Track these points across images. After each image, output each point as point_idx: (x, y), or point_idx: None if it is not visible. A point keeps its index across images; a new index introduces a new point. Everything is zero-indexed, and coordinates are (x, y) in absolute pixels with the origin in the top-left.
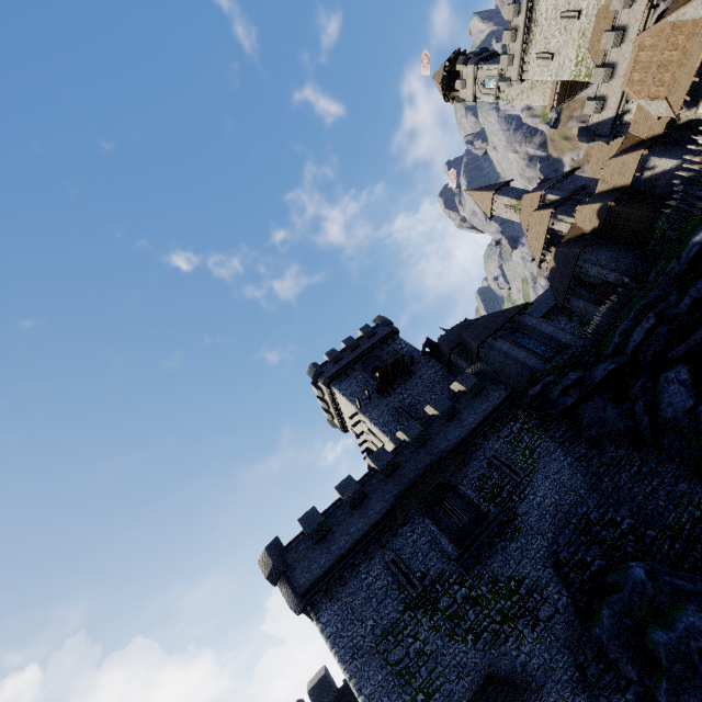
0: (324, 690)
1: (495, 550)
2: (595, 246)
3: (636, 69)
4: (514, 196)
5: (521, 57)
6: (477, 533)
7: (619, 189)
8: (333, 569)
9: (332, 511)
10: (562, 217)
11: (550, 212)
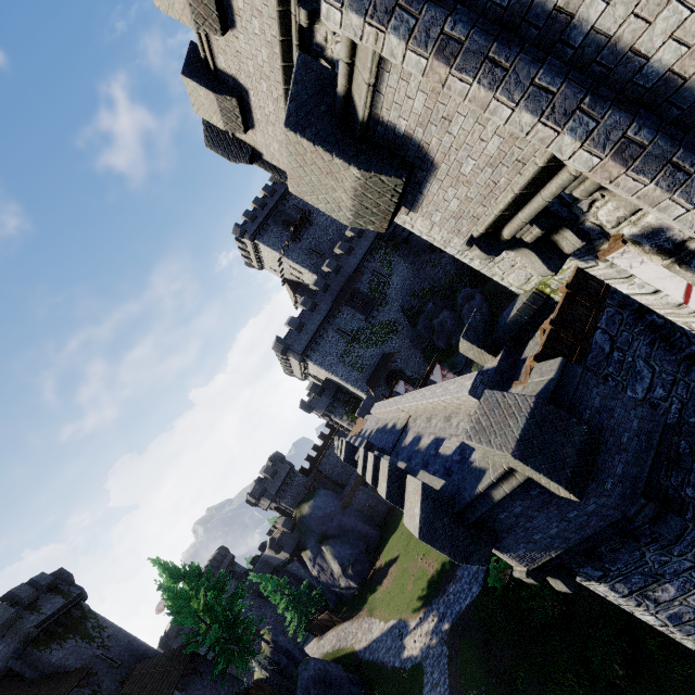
0: (316, 387)
1: (380, 312)
2: None
3: None
4: None
5: None
6: (372, 307)
7: None
8: (312, 340)
9: (302, 316)
10: None
11: None
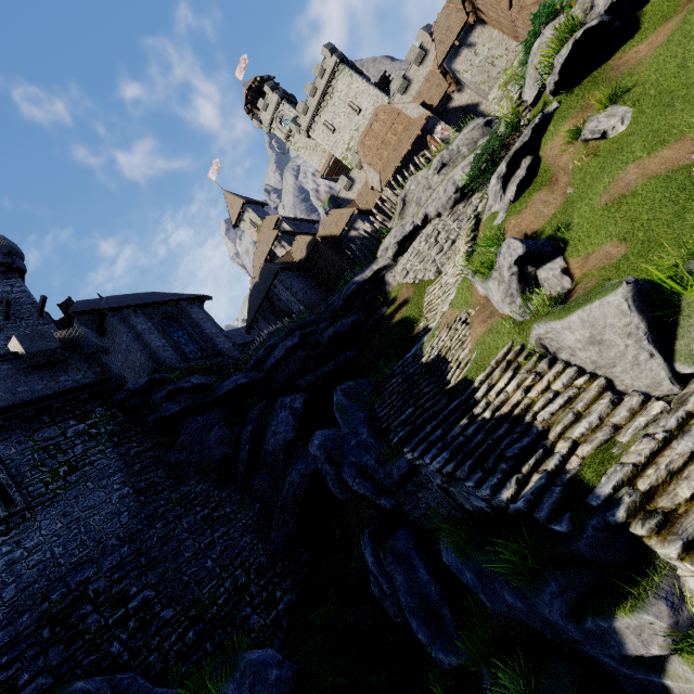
0: None
1: None
2: (295, 274)
3: (370, 135)
4: (262, 217)
5: (314, 114)
6: None
7: (332, 237)
8: None
9: None
10: (285, 244)
11: (277, 233)
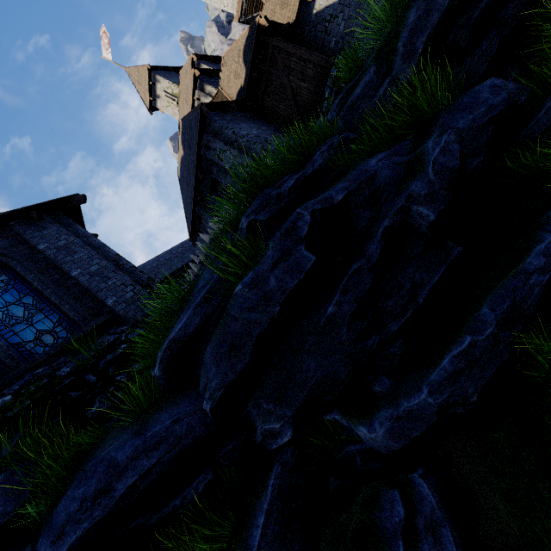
0: None
1: None
2: (237, 116)
3: None
4: (177, 82)
5: None
6: None
7: None
8: None
9: None
10: (210, 89)
11: (193, 74)
